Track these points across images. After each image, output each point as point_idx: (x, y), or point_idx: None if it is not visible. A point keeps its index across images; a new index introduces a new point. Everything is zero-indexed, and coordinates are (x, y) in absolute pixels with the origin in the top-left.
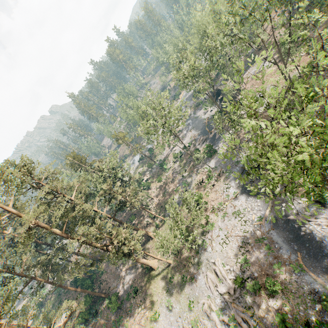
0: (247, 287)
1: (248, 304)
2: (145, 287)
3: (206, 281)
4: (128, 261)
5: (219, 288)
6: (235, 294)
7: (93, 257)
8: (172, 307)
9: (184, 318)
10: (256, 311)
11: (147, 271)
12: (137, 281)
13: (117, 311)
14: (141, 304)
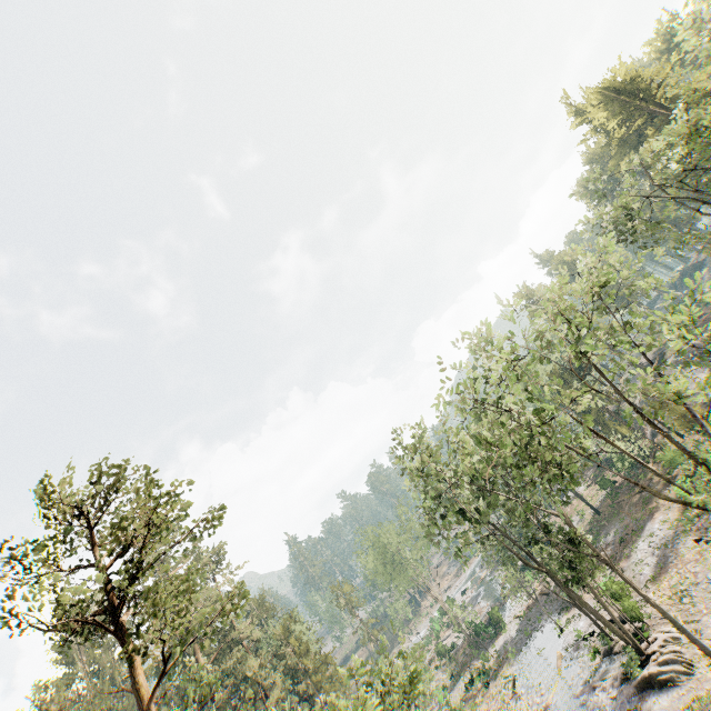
0: None
1: None
2: None
3: None
4: None
5: None
6: None
7: None
8: None
9: None
10: None
11: None
12: None
13: None
14: None
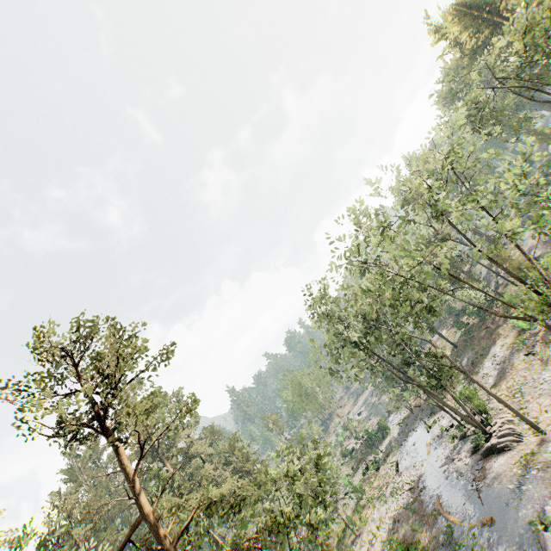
0: None
1: None
2: None
3: None
4: None
5: None
6: None
7: None
8: None
9: None
10: None
11: None
12: None
13: None
14: None
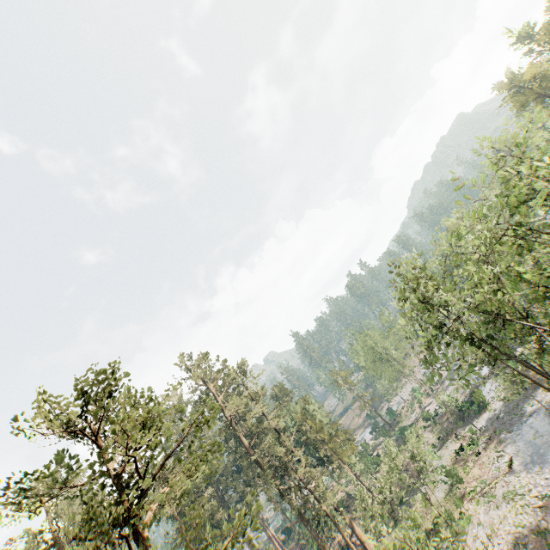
0: None
1: None
2: None
3: None
4: None
5: None
6: None
7: None
8: None
9: None
10: None
11: None
12: None
13: None
14: None
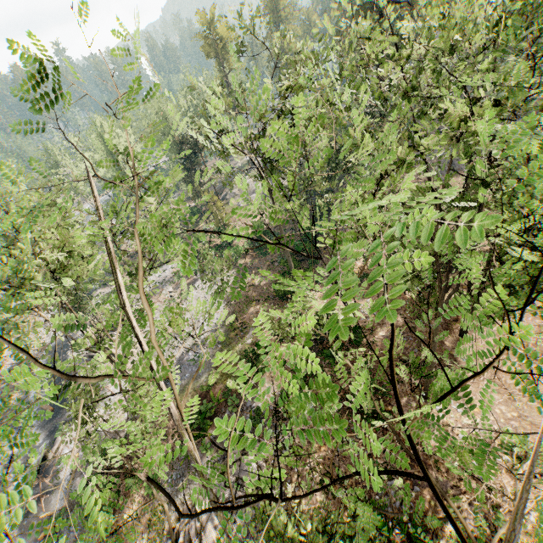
0: None
1: None
2: None
3: None
4: None
5: None
6: None
7: None
8: None
9: None
10: None
11: None
12: None
13: None
14: None
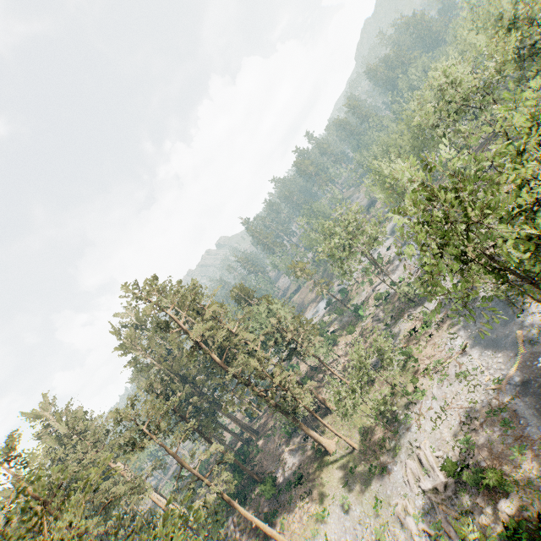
0: (464, 478)
1: (465, 507)
2: (314, 475)
3: (404, 473)
4: (294, 439)
5: (422, 482)
6: (446, 492)
7: (248, 427)
8: (349, 509)
9: (365, 525)
10: (477, 517)
11: (319, 454)
12: (303, 466)
13: (272, 503)
14: (304, 496)
